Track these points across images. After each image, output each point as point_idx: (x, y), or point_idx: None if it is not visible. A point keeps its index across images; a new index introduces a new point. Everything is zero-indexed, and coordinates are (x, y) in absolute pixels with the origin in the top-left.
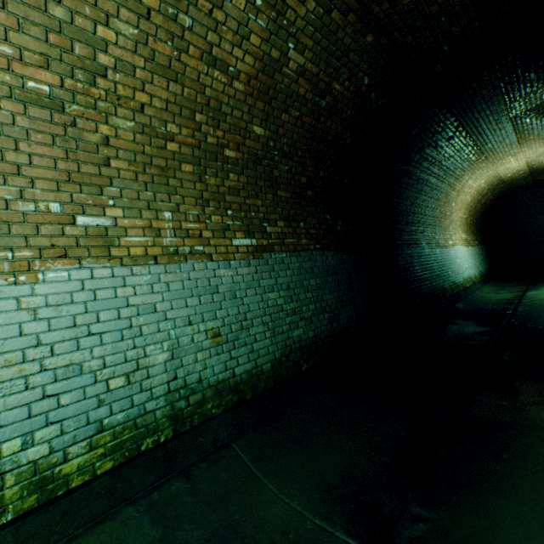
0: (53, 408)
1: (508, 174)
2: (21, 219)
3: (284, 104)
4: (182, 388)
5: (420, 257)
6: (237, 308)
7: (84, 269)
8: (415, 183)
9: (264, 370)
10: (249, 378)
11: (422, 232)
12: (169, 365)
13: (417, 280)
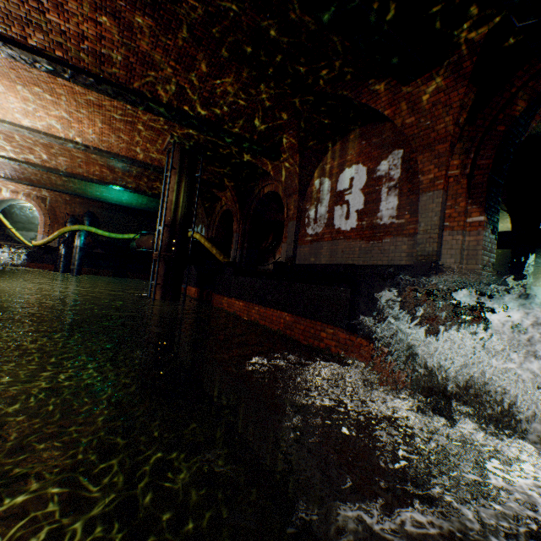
0: None
1: None
2: None
3: None
4: None
5: None
6: None
7: None
8: None
9: None
10: None
11: None
12: None
13: None
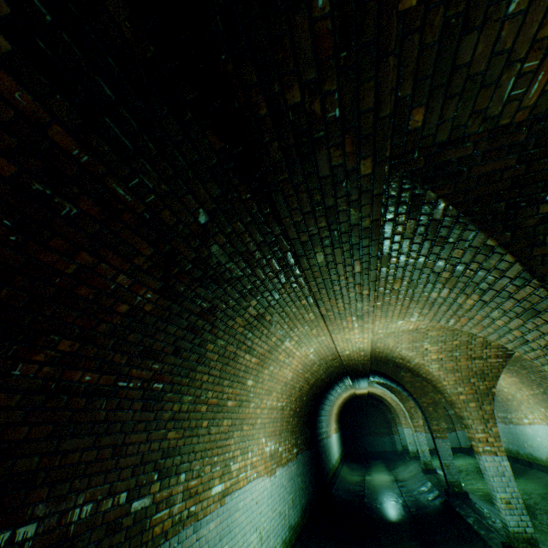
0: (278, 529)
1: (359, 392)
2: (275, 451)
3: (313, 387)
4: (290, 526)
5: (324, 446)
6: (295, 486)
7: (279, 469)
8: (327, 400)
9: (299, 521)
10: (297, 525)
11: (324, 428)
12: (288, 514)
13: (324, 464)
